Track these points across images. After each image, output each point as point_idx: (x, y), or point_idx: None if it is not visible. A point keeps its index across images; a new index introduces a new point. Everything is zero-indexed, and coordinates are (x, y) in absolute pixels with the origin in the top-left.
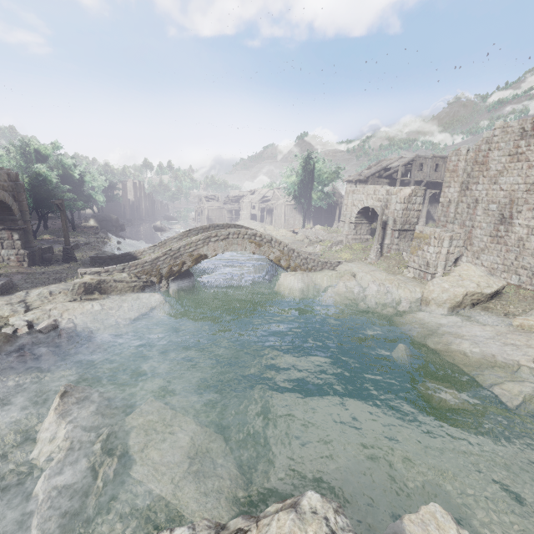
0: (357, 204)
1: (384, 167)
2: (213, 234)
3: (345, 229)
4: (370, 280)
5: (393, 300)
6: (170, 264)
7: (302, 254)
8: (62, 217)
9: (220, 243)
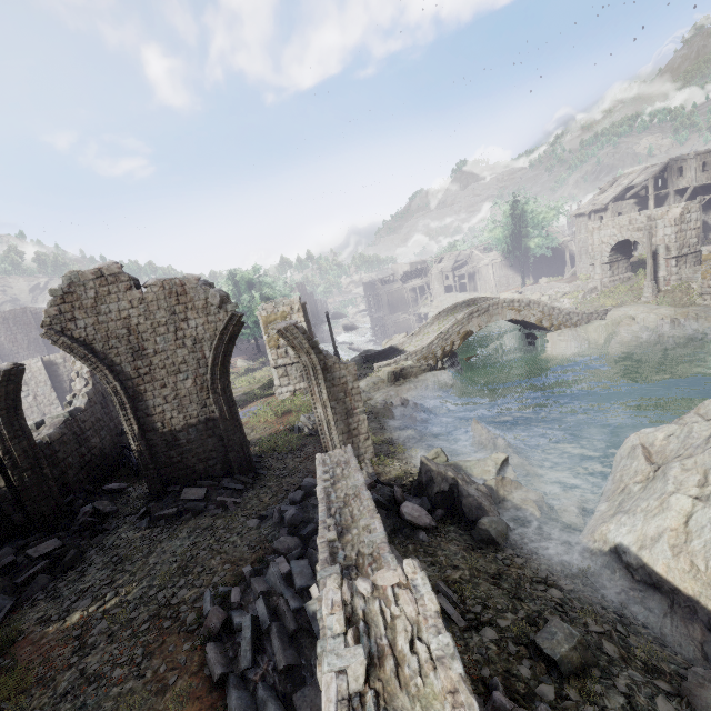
0: (608, 241)
1: (625, 186)
2: (474, 309)
3: (597, 273)
4: (655, 319)
5: (696, 331)
6: (443, 346)
7: (563, 310)
8: (330, 327)
9: (482, 316)
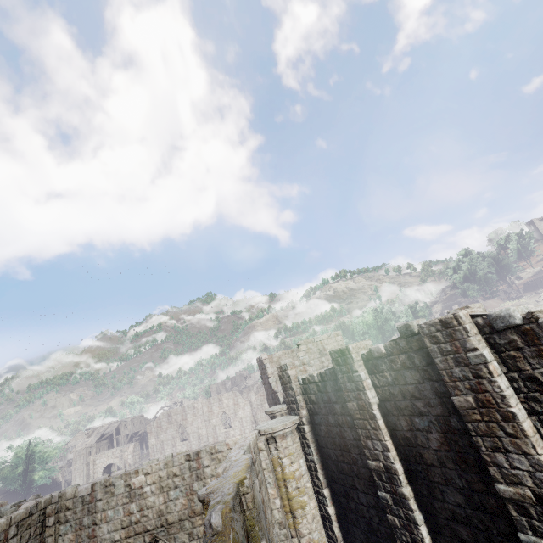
0: (102, 465)
1: (103, 433)
2: None
3: None
4: None
5: None
6: None
7: None
8: None
9: None
